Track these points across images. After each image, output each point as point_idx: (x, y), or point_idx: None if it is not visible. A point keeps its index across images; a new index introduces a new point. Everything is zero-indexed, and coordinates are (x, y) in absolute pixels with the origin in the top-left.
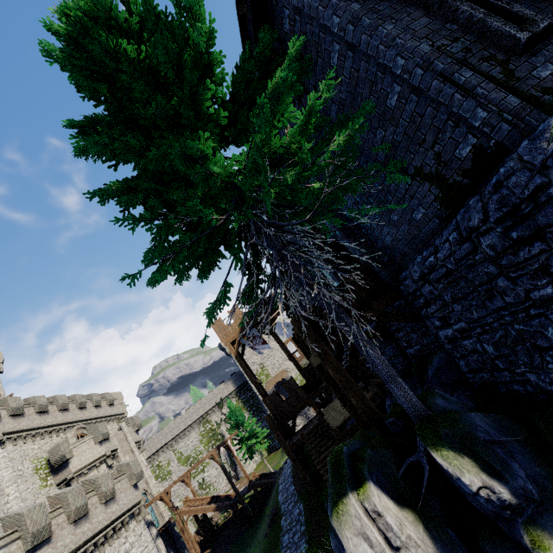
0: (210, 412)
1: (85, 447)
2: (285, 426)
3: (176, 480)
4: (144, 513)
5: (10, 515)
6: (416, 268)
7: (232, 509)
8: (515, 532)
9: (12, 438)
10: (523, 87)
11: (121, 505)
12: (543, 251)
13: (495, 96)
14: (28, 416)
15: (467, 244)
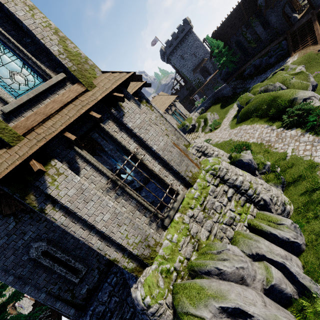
0: None
1: None
2: None
3: None
4: None
5: None
6: None
7: None
8: None
9: None
10: (77, 301)
11: None
12: None
13: (67, 312)
14: None
15: None
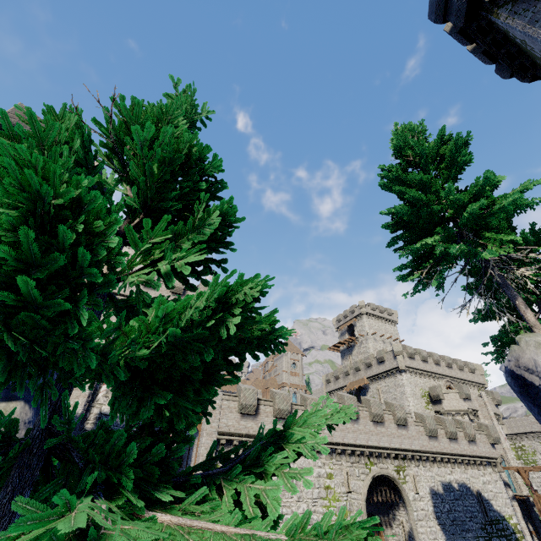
0: None
1: (452, 397)
2: None
3: (535, 467)
4: (499, 469)
5: (418, 413)
6: None
7: None
8: None
9: (409, 370)
10: None
11: (480, 450)
12: None
13: None
14: (417, 360)
15: None
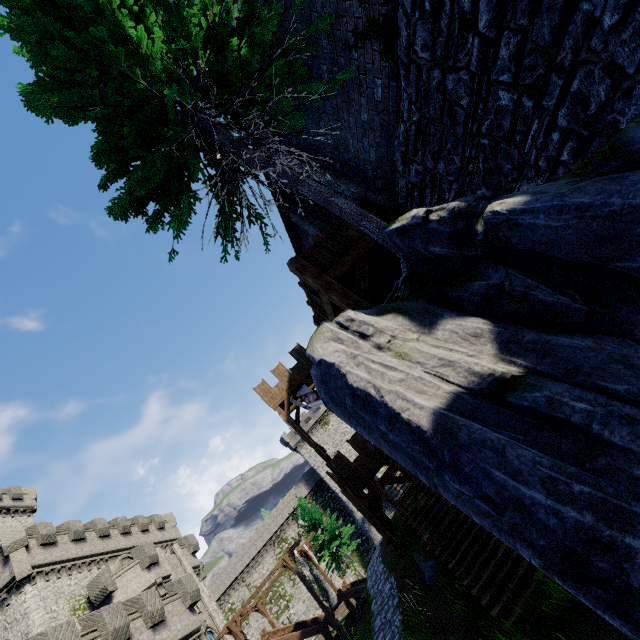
0: (284, 527)
1: (131, 575)
2: (359, 491)
3: (245, 603)
4: None
5: (32, 637)
6: (397, 156)
7: (322, 632)
8: (475, 240)
9: (43, 572)
10: None
11: (174, 631)
12: (452, 1)
13: None
14: (62, 545)
15: (411, 69)
